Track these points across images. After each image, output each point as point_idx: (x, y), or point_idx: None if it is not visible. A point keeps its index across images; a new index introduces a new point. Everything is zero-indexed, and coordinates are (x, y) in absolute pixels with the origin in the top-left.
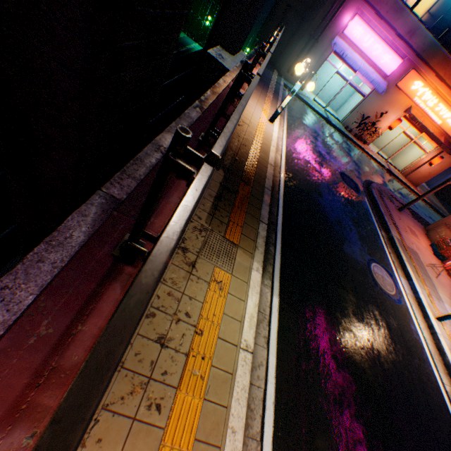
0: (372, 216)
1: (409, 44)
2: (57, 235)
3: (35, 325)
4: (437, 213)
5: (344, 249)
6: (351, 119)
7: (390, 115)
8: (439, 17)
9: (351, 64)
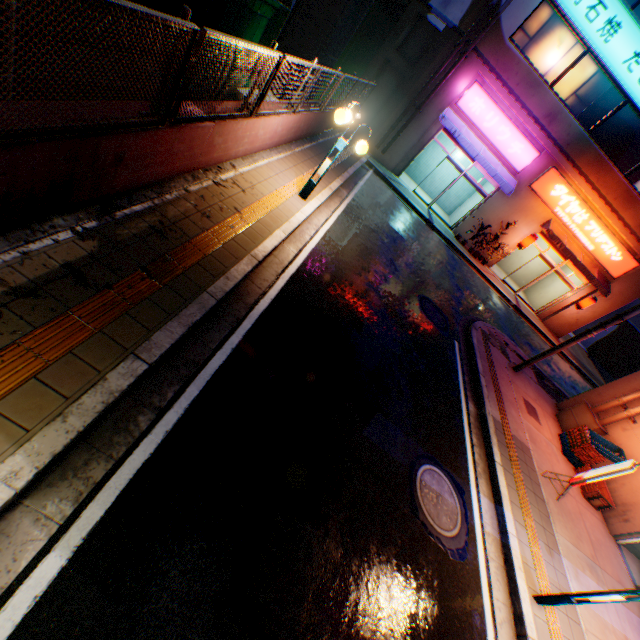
0: (459, 374)
1: (548, 131)
2: None
3: None
4: (587, 381)
5: (367, 432)
6: (467, 226)
7: (522, 228)
8: (590, 102)
9: (466, 148)
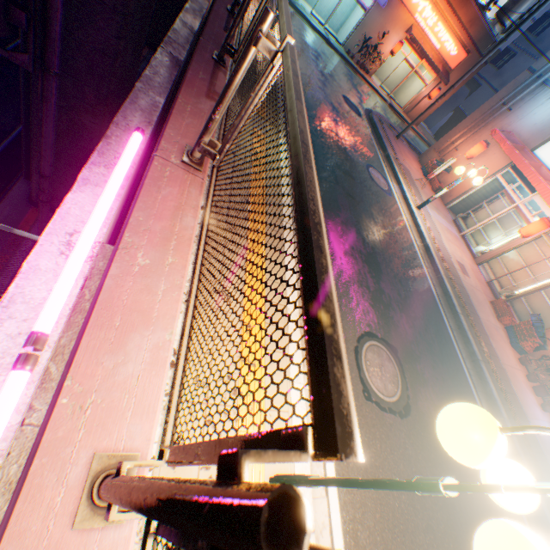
0: (372, 138)
1: None
2: (152, 68)
3: (198, 73)
4: None
5: (348, 153)
6: (354, 42)
7: (393, 38)
8: None
9: None
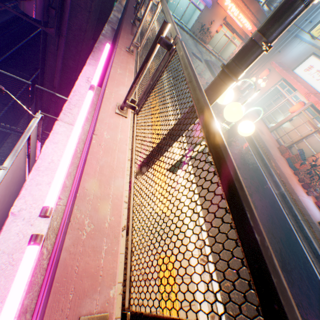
0: (209, 72)
1: None
2: (104, 31)
3: (126, 27)
4: None
5: None
6: (196, 28)
7: (216, 24)
8: None
9: None
